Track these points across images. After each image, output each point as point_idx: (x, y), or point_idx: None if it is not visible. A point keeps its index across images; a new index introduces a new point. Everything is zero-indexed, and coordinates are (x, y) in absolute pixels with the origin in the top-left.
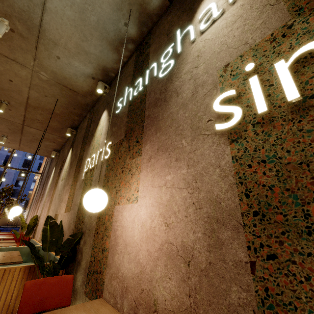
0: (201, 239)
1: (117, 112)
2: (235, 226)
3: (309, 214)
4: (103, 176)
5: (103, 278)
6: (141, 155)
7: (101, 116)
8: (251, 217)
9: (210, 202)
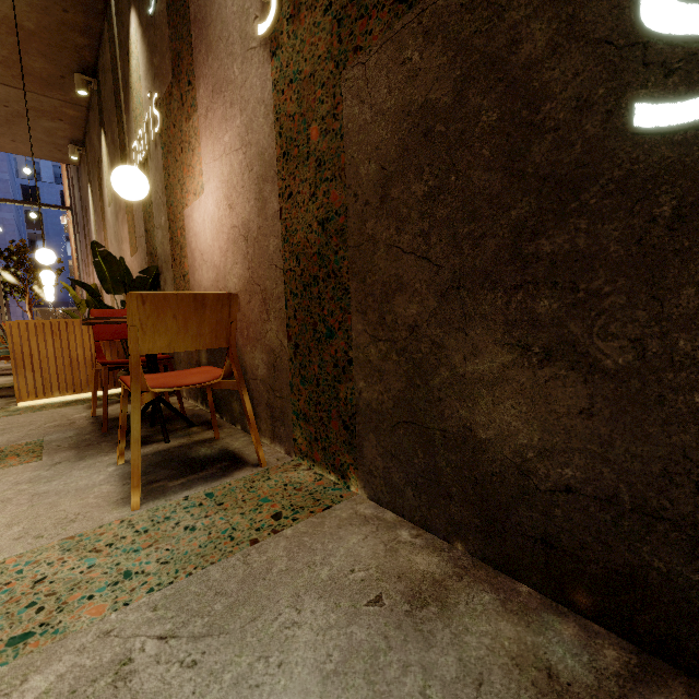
0: (254, 207)
1: (150, 12)
2: (273, 177)
3: (310, 138)
4: (162, 169)
5: None
6: (197, 110)
7: (129, 27)
8: (282, 160)
9: (258, 158)
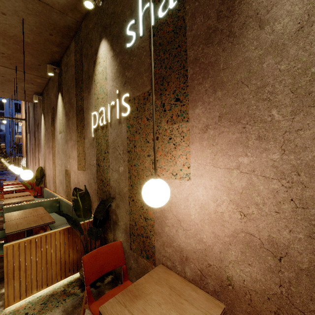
0: (303, 240)
1: (129, 45)
2: None
3: None
4: (125, 139)
5: (153, 243)
6: (187, 120)
7: (98, 48)
8: None
9: None
